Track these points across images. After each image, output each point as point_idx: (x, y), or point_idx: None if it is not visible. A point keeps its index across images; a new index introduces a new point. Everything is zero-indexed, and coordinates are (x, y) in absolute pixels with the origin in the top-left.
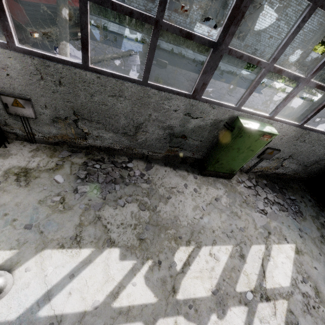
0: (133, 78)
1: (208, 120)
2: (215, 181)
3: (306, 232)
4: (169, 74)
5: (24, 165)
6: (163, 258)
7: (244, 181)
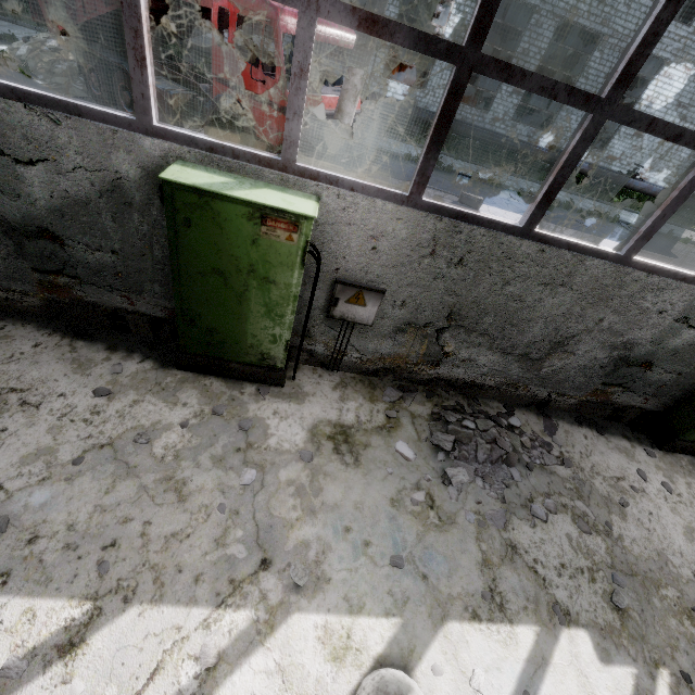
0: (607, 250)
1: None
2: (694, 465)
3: None
4: None
5: (336, 417)
6: (688, 666)
7: None
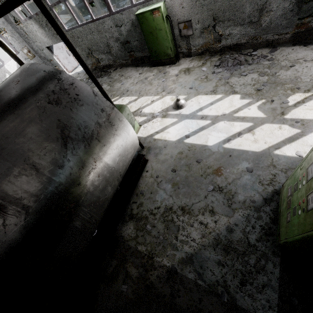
0: None
1: None
2: None
3: None
4: None
5: (187, 67)
6: (276, 99)
7: None
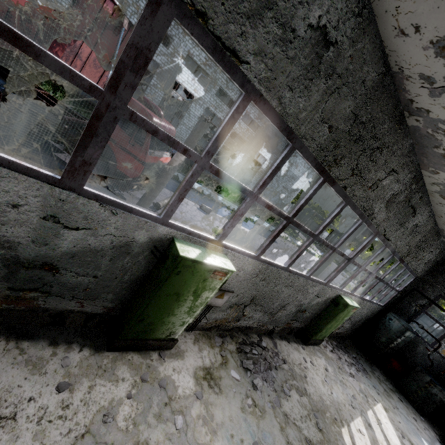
0: (305, 274)
1: (325, 298)
2: (314, 349)
3: (378, 389)
4: (215, 222)
5: (202, 363)
6: None
7: (326, 345)
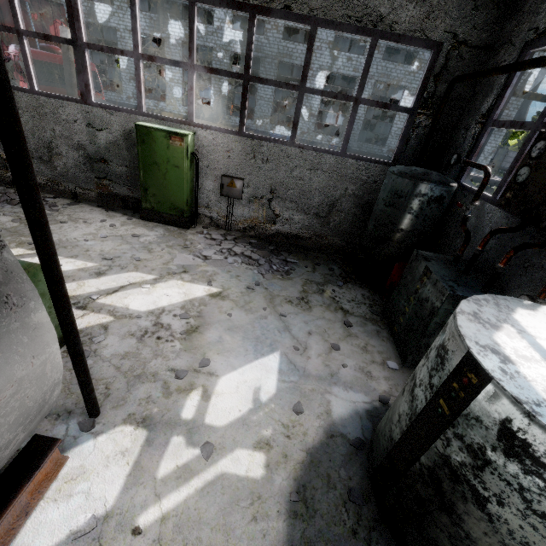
0: (23, 87)
1: (116, 132)
2: (157, 226)
3: (267, 288)
4: None
5: None
6: None
7: (211, 234)
